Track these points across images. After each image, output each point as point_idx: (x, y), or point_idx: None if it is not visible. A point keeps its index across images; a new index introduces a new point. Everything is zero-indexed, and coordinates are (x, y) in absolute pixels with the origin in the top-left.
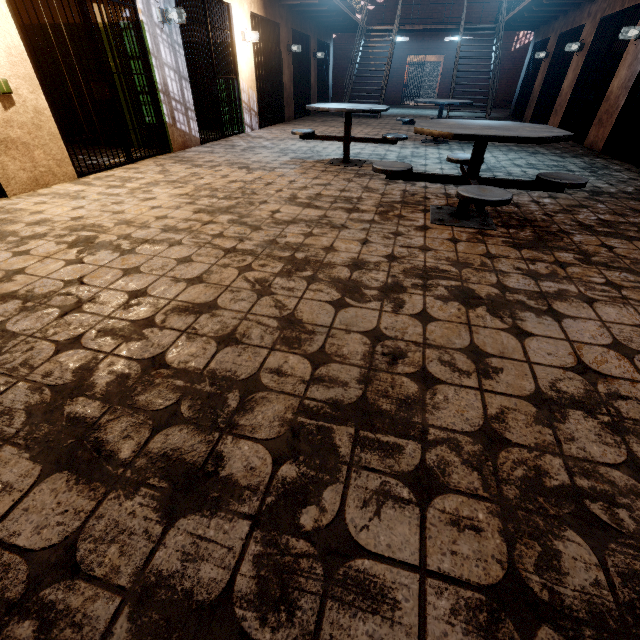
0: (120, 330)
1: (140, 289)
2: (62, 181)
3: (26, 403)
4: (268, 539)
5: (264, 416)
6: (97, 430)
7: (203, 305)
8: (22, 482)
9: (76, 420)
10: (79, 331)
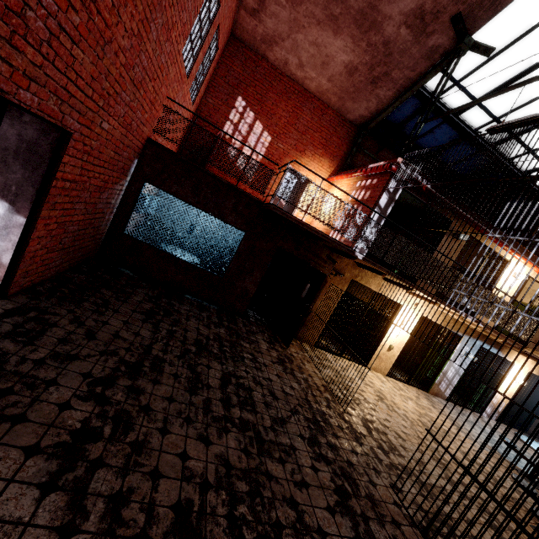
0: (381, 422)
1: (389, 420)
2: (381, 373)
3: (362, 415)
4: (391, 465)
5: (401, 460)
6: (372, 430)
7: (402, 437)
8: (360, 423)
9: (369, 425)
10: (373, 414)
